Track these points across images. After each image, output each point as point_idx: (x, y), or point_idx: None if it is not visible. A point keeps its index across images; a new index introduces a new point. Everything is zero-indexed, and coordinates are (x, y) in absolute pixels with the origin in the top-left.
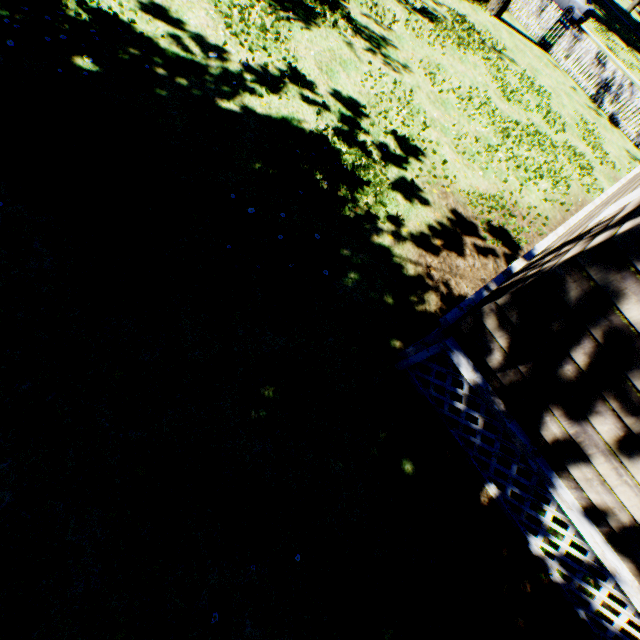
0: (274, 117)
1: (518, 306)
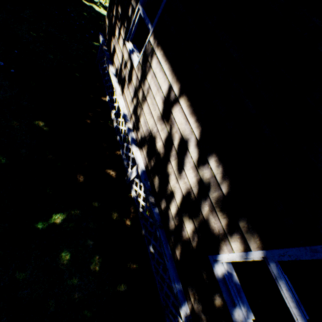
0: (101, 13)
1: (109, 8)
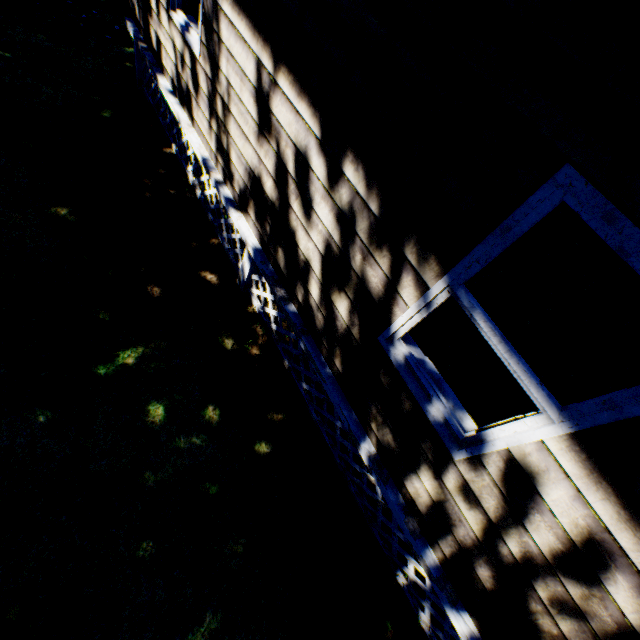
0: None
1: None
